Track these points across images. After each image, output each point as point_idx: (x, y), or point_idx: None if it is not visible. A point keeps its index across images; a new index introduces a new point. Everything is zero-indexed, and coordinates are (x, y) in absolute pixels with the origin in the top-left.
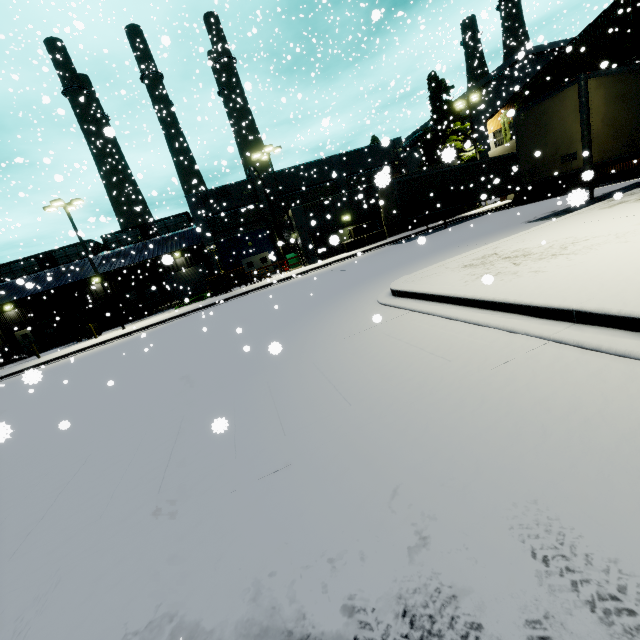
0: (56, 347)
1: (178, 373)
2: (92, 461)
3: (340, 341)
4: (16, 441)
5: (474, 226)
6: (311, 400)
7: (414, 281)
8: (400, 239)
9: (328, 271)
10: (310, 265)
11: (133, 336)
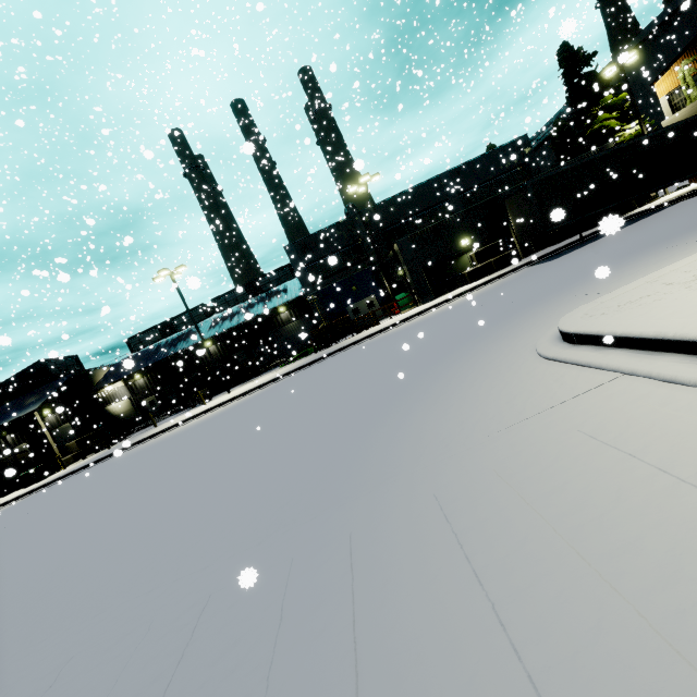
0: (176, 413)
1: (245, 476)
2: (60, 684)
3: (484, 441)
4: (55, 572)
5: (664, 221)
6: (436, 648)
7: (606, 314)
8: (542, 257)
9: (447, 310)
10: (424, 304)
11: (234, 403)
